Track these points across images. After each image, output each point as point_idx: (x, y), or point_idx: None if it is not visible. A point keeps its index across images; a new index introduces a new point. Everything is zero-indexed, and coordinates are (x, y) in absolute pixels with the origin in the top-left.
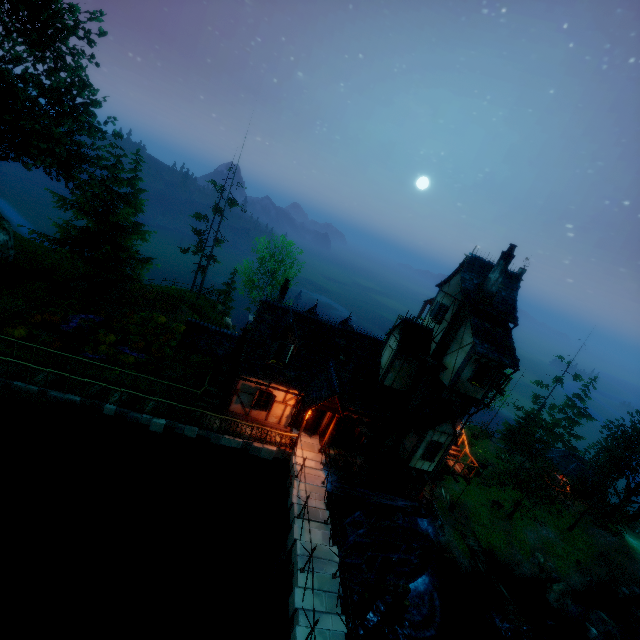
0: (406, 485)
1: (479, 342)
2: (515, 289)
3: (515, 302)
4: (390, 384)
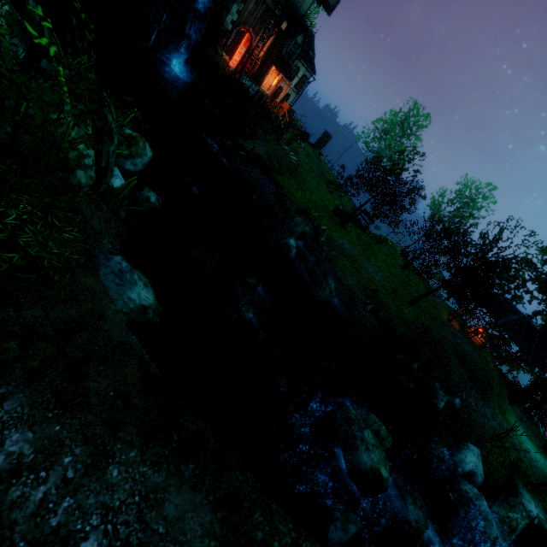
0: None
1: None
2: None
3: None
4: None
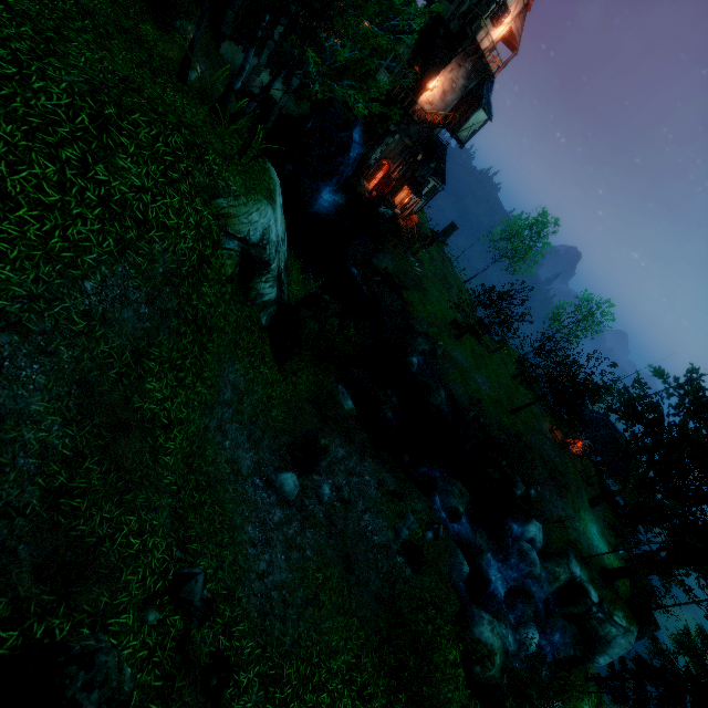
0: (374, 137)
1: None
2: None
3: None
4: None
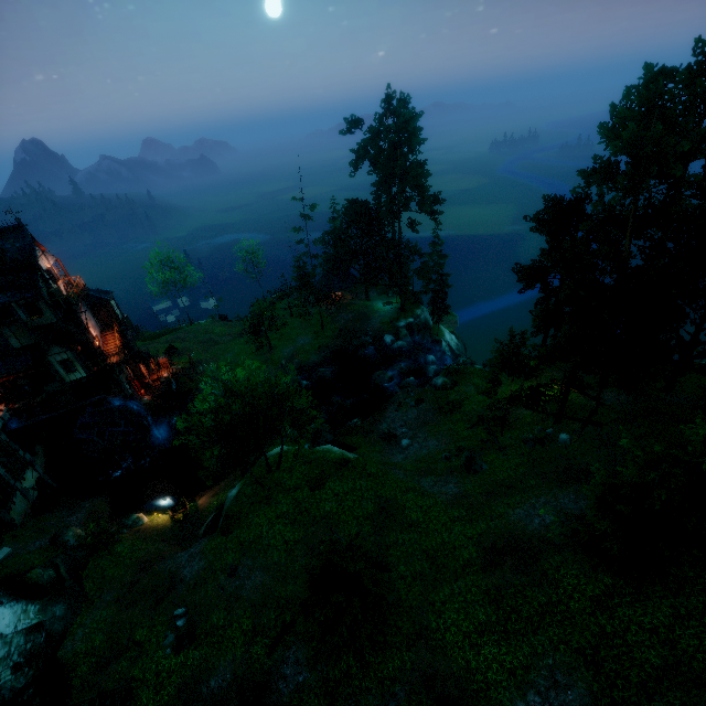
0: (111, 388)
1: (2, 295)
2: (26, 236)
3: (32, 245)
4: (21, 345)
